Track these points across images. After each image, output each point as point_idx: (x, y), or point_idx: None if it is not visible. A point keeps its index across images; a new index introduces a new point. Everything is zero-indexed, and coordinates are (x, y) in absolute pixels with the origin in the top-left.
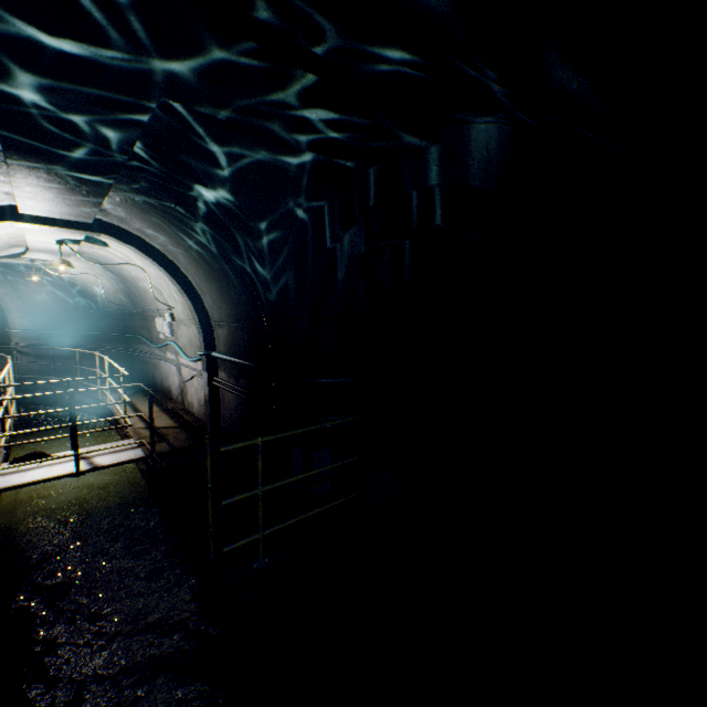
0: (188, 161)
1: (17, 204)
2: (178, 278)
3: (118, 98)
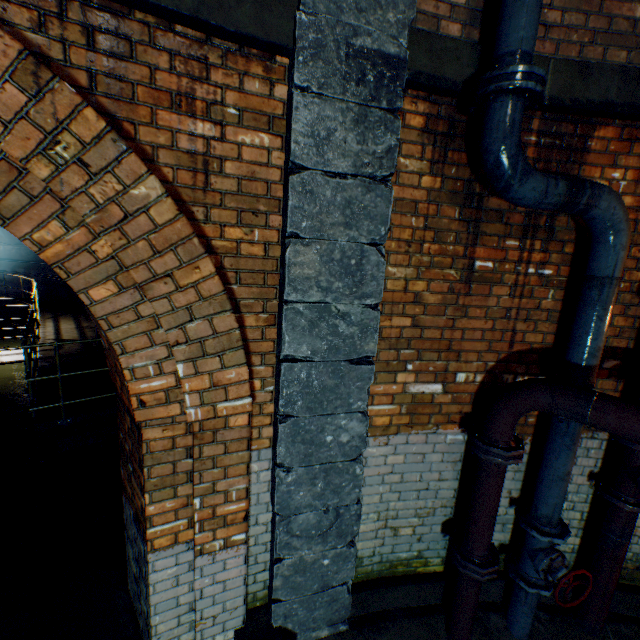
0: None
1: None
2: None
3: None
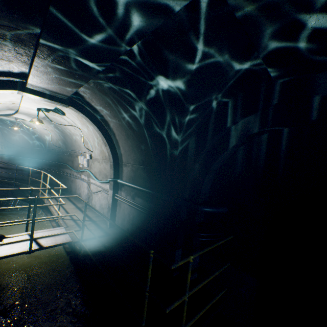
0: (167, 58)
1: (25, 81)
2: (105, 136)
3: None
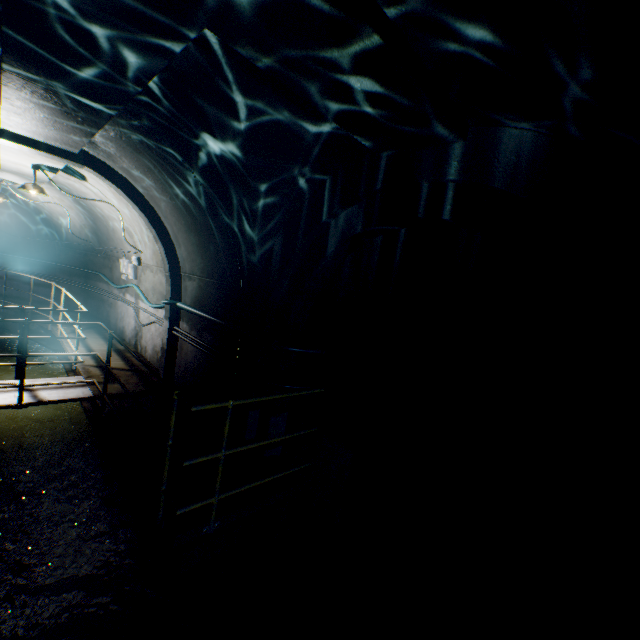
0: (204, 107)
1: None
2: (155, 225)
3: (156, 18)
